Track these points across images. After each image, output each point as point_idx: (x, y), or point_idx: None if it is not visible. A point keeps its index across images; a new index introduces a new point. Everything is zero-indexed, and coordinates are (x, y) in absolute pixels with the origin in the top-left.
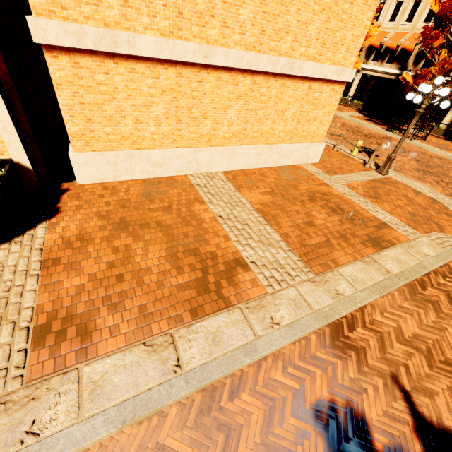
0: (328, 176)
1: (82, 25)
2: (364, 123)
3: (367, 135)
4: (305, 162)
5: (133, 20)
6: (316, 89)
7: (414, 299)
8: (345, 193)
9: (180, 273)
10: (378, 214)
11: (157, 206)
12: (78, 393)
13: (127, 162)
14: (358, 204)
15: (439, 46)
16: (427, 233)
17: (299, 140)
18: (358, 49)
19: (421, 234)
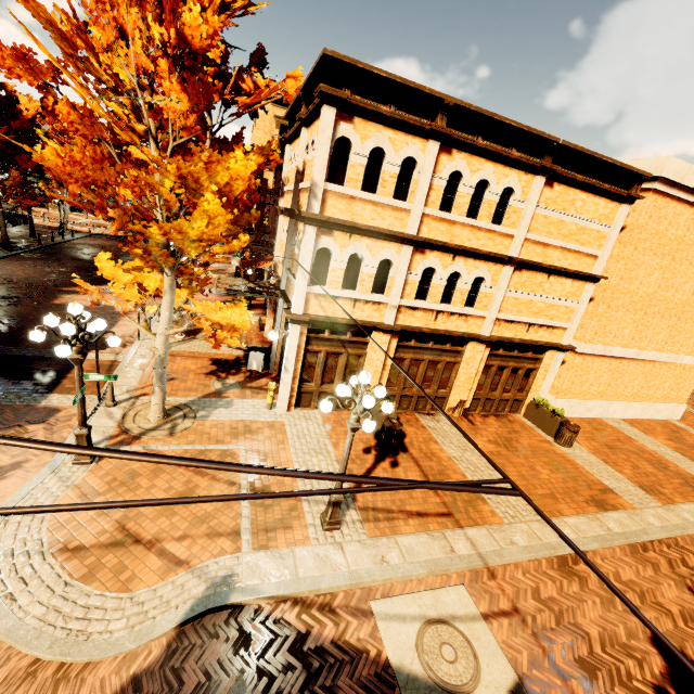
0: None
1: (597, 345)
2: None
3: None
4: (670, 418)
5: (614, 342)
6: (687, 370)
7: None
8: None
9: (672, 478)
10: None
11: (611, 438)
12: (687, 512)
13: (576, 406)
14: None
15: None
16: None
17: (668, 401)
18: None
19: None
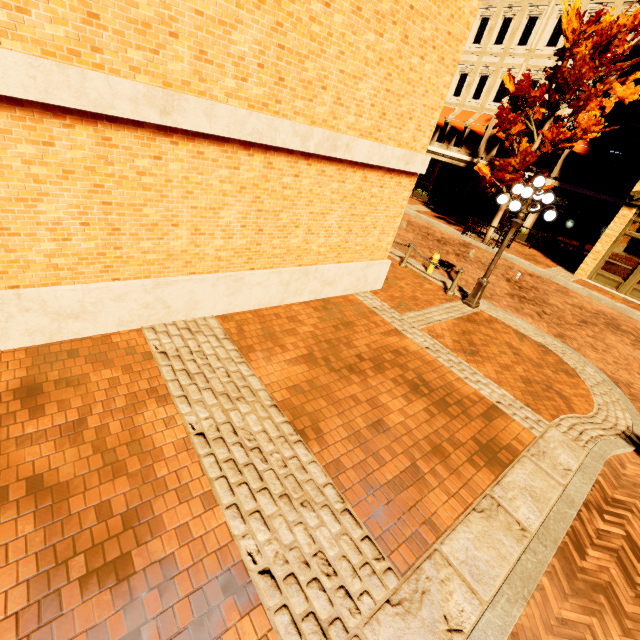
0: (398, 316)
1: None
2: (433, 222)
3: (440, 240)
4: (362, 289)
5: None
6: (374, 181)
7: (577, 590)
8: (427, 348)
9: None
10: (482, 386)
11: (46, 424)
12: None
13: None
14: (449, 368)
15: (518, 134)
16: (554, 417)
17: (351, 257)
18: (432, 127)
19: (547, 420)
